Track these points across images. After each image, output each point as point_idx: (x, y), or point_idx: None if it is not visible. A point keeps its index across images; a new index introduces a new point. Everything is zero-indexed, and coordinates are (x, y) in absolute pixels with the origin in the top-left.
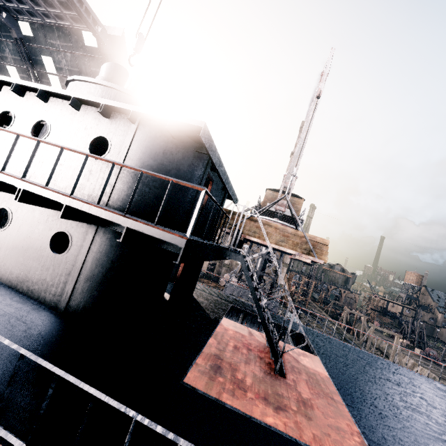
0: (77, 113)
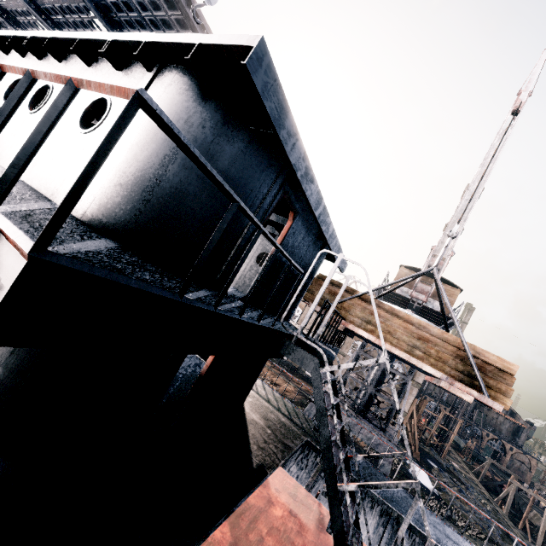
0: (86, 70)
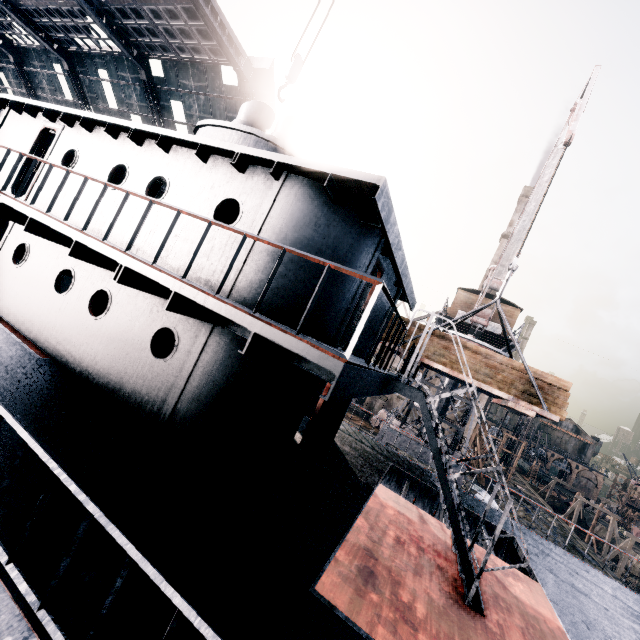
0: (203, 166)
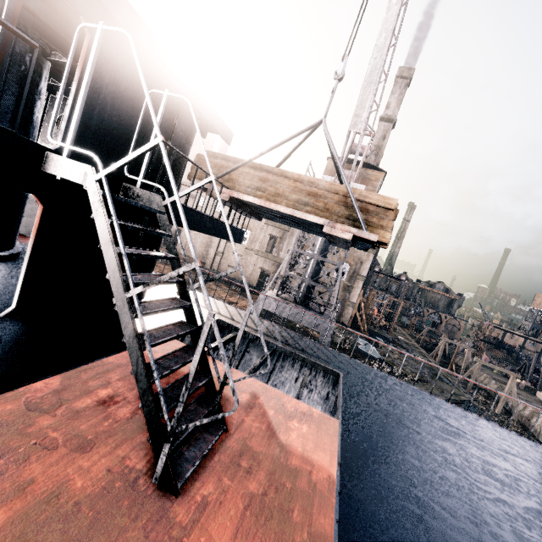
0: None
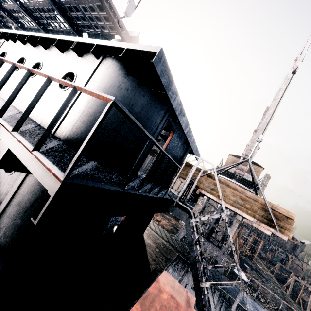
0: (61, 55)
